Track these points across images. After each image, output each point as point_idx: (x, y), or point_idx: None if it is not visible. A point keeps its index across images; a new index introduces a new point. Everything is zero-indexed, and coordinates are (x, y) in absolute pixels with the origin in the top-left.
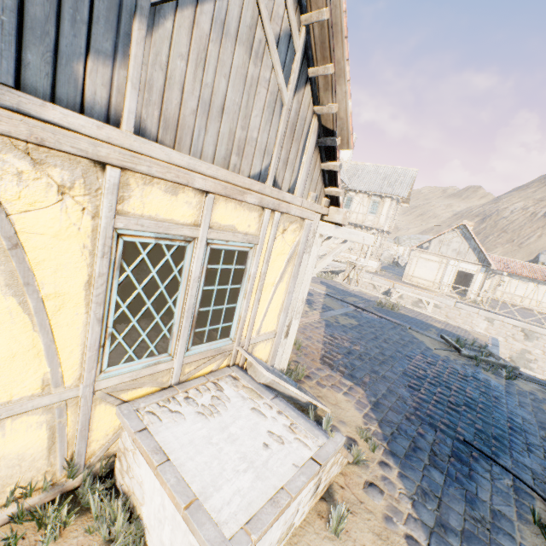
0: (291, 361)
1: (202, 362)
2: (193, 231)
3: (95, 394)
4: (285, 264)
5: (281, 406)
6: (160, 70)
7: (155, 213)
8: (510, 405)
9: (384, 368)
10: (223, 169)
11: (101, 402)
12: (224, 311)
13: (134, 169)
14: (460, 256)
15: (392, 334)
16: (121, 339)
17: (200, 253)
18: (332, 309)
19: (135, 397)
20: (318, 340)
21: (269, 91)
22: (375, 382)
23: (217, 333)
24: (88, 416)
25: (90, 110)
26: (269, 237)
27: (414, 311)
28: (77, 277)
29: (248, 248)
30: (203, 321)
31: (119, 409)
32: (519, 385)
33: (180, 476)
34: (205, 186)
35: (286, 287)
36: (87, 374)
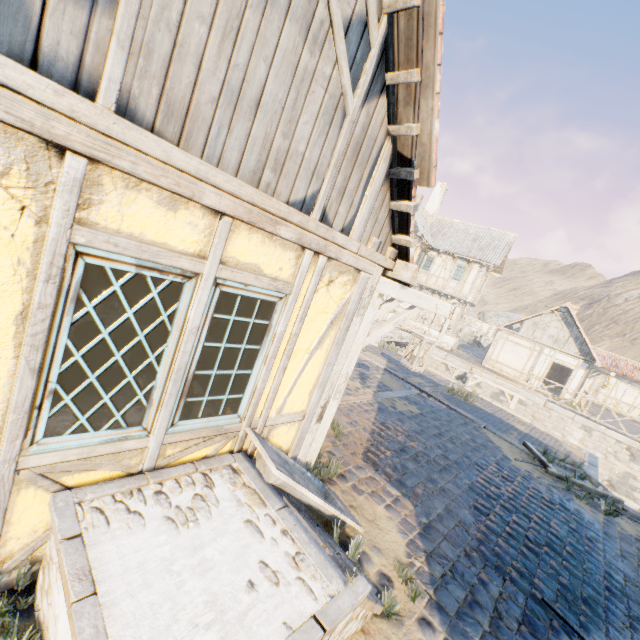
0: (323, 452)
1: (193, 442)
2: (195, 264)
3: (20, 474)
4: (327, 325)
5: (288, 522)
6: (167, 31)
7: (140, 231)
8: (609, 554)
9: (445, 477)
10: (250, 186)
11: (30, 485)
12: (233, 378)
13: (109, 162)
14: (557, 345)
15: (462, 432)
16: (69, 401)
17: (203, 296)
18: (390, 389)
19: (84, 482)
20: (365, 428)
21: (327, 93)
22: (431, 496)
23: (219, 406)
24: (4, 504)
25: (48, 67)
26: (307, 288)
27: (492, 406)
28: (3, 305)
29: (276, 298)
30: (200, 388)
31: (54, 498)
32: (621, 525)
33: (102, 625)
34: (219, 204)
35: (325, 357)
36: (7, 445)
